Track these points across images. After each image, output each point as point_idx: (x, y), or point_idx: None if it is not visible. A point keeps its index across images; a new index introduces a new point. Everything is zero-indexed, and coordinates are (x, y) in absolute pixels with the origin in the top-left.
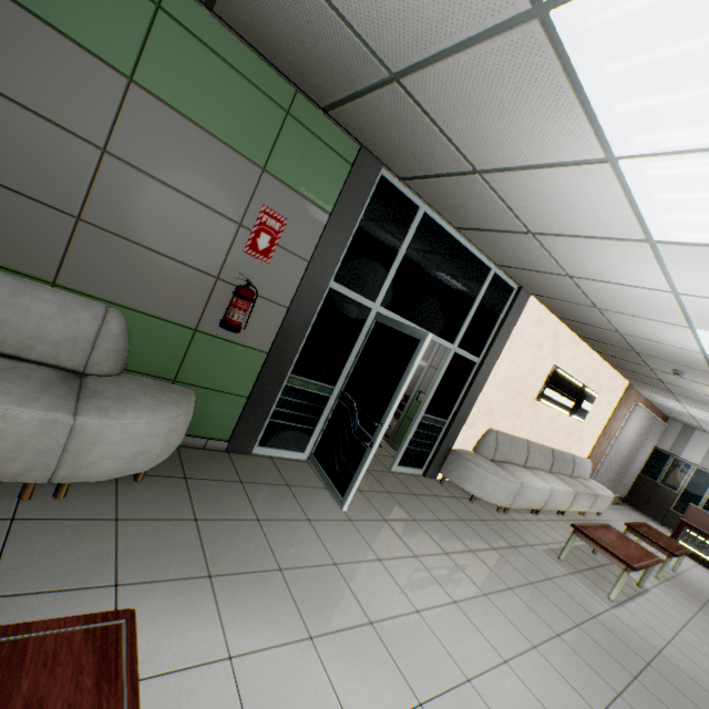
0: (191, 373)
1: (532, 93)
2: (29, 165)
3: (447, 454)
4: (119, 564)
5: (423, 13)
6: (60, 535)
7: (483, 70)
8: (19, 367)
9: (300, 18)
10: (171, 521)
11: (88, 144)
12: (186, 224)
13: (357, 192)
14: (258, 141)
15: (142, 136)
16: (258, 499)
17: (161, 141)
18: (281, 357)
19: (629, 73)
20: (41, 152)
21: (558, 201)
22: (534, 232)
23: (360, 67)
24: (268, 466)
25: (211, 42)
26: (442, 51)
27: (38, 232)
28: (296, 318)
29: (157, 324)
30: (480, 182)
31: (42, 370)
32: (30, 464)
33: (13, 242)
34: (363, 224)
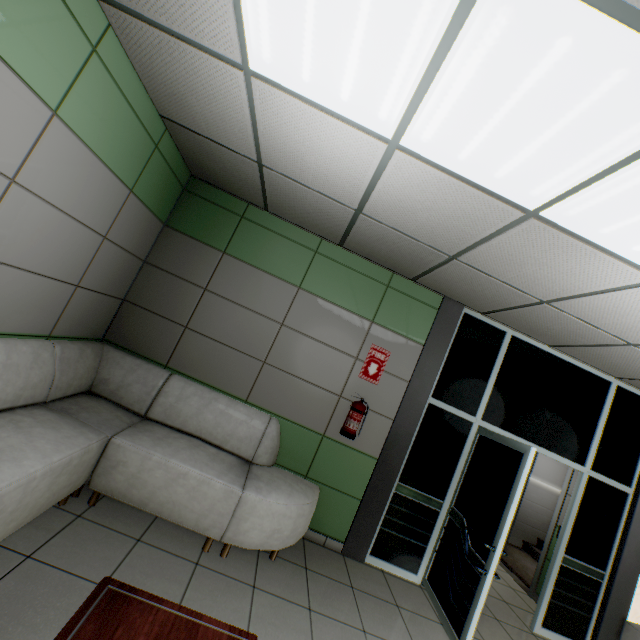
0: (317, 471)
1: (555, 251)
2: (246, 336)
3: (619, 628)
4: (250, 624)
5: (458, 228)
6: (219, 585)
7: (511, 245)
8: (220, 453)
9: (388, 241)
10: (290, 602)
11: (274, 322)
12: (322, 360)
13: (444, 327)
14: (368, 305)
15: (301, 314)
16: (366, 609)
17: (311, 314)
18: (389, 463)
19: (625, 230)
20: (253, 329)
21: (638, 315)
22: (634, 343)
23: (428, 256)
24: (378, 579)
25: (341, 260)
26: (478, 241)
27: (244, 371)
28: (400, 428)
29: (298, 429)
30: (550, 308)
31: (231, 456)
32: (213, 522)
33: (232, 377)
34: (454, 350)
